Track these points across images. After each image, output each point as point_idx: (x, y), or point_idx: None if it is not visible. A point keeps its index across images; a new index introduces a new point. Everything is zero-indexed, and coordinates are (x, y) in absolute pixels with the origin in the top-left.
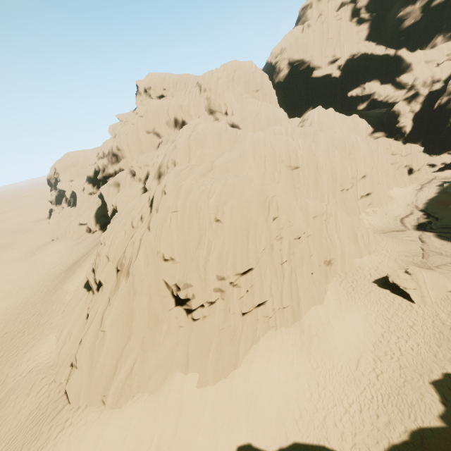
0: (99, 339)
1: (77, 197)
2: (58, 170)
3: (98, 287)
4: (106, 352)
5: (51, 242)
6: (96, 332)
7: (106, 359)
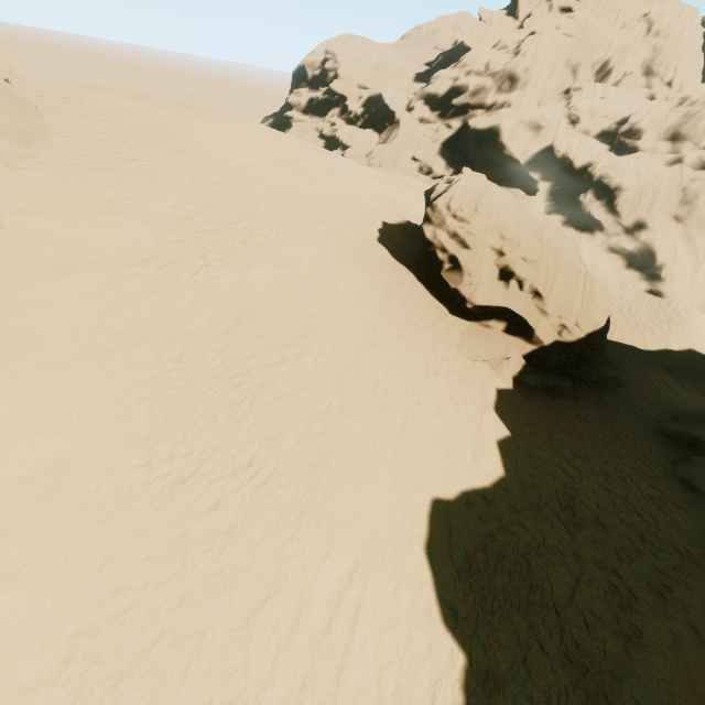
0: (697, 265)
1: (395, 117)
2: (341, 60)
3: (624, 230)
4: (702, 277)
5: (383, 168)
6: (696, 260)
7: (701, 282)
